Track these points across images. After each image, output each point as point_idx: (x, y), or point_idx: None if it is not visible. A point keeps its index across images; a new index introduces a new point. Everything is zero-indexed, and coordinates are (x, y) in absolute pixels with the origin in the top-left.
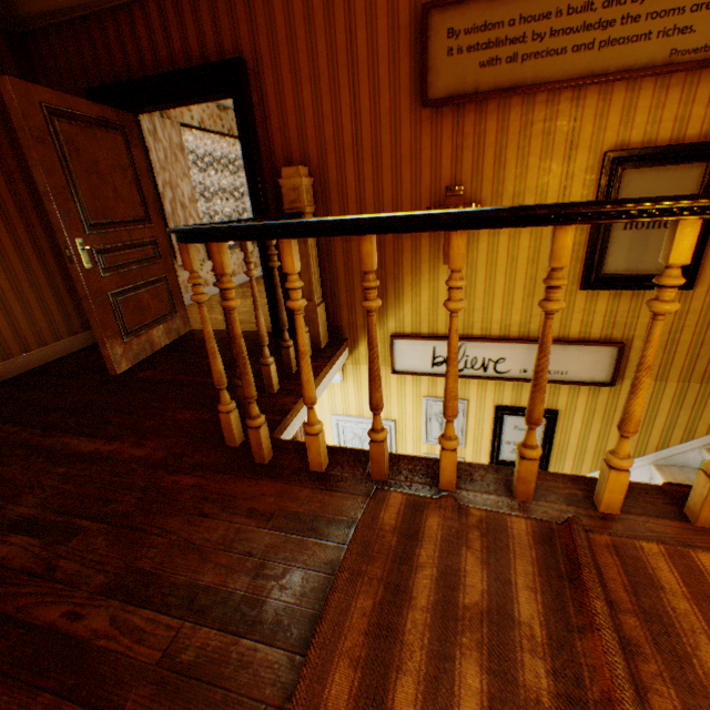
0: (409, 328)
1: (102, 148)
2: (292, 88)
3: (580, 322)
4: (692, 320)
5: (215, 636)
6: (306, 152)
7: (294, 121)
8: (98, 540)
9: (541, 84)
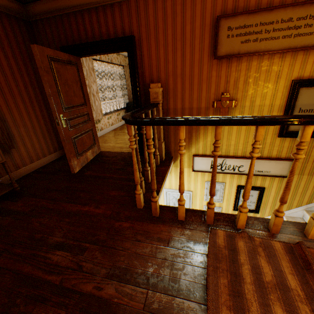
0: (201, 152)
1: (69, 73)
2: (155, 49)
3: (277, 150)
4: None
5: (163, 296)
6: (159, 76)
7: (155, 63)
8: (96, 253)
9: (267, 51)
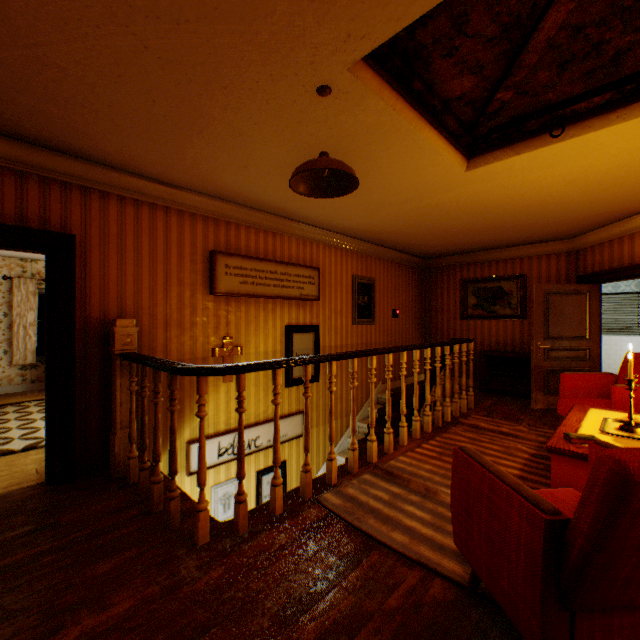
0: None
1: None
2: (118, 264)
3: (288, 404)
4: (322, 394)
5: (355, 571)
6: (124, 307)
7: (116, 285)
8: (228, 634)
9: (265, 296)
